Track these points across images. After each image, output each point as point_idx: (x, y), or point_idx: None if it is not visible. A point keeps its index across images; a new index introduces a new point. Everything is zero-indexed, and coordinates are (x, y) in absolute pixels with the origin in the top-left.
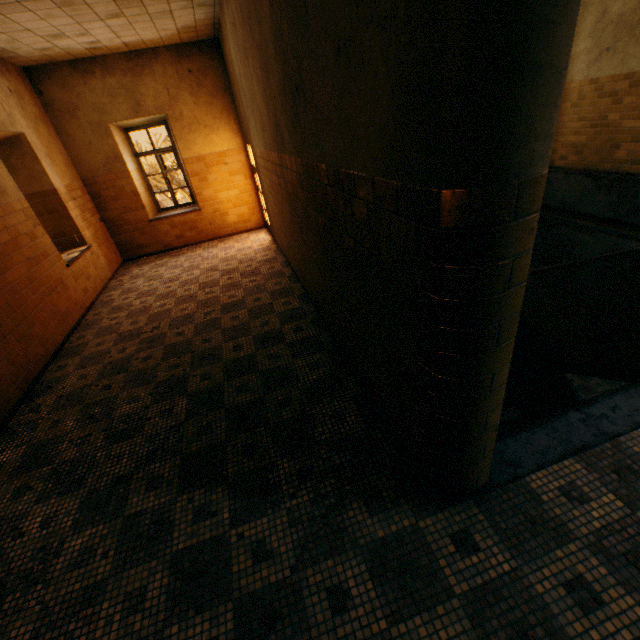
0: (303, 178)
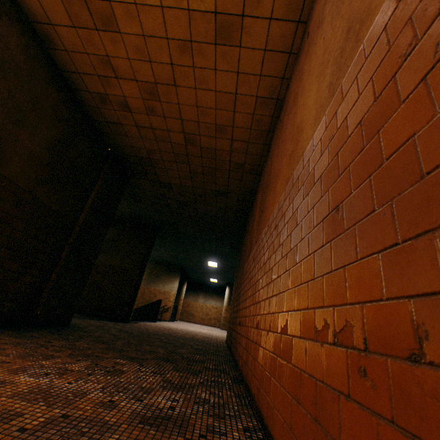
0: None
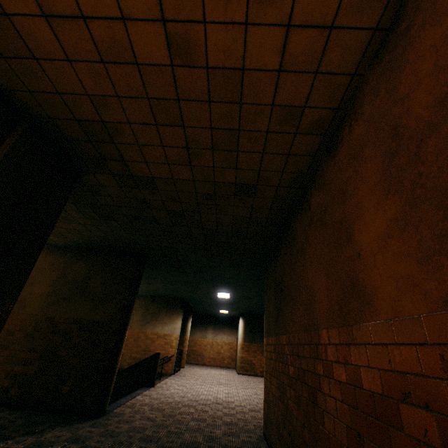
0: (43, 321)
